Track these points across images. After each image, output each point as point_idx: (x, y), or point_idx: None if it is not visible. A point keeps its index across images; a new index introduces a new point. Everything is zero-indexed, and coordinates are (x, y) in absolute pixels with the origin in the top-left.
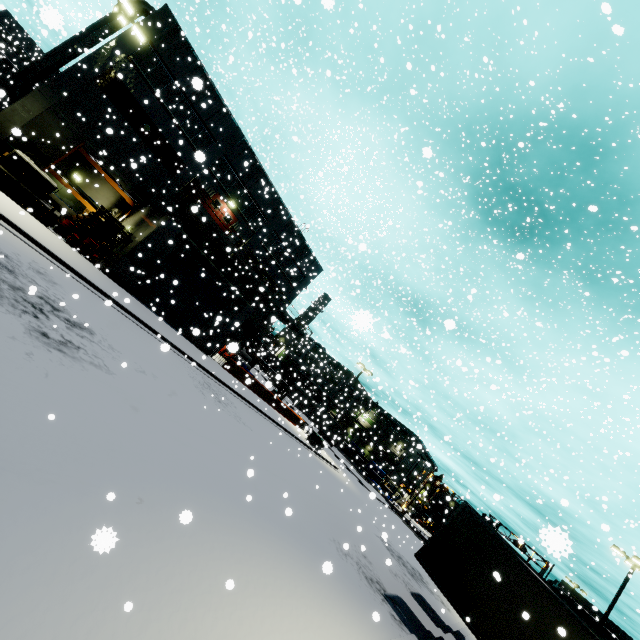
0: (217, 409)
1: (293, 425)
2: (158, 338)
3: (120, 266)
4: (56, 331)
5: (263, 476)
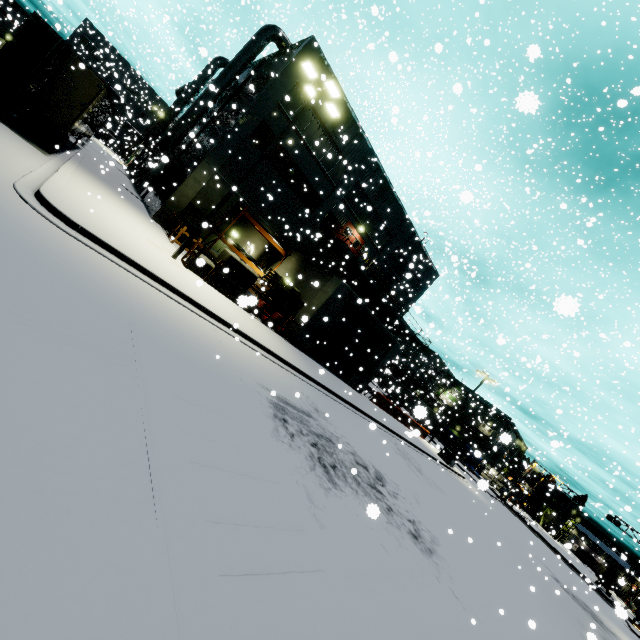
0: (433, 491)
1: (421, 438)
2: (355, 411)
3: (301, 333)
4: (401, 514)
5: (516, 581)
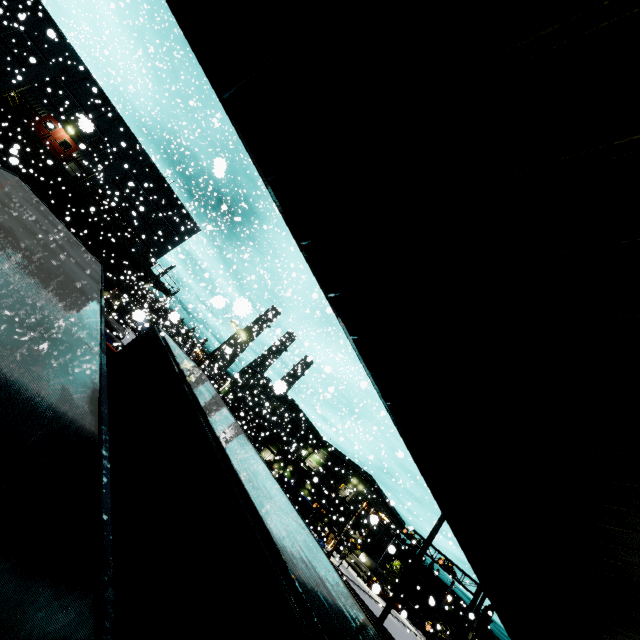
0: None
1: None
2: None
3: None
4: None
5: None
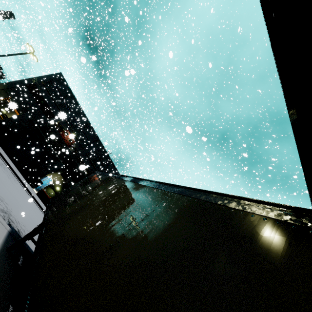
0: None
1: None
2: None
3: None
4: None
5: None
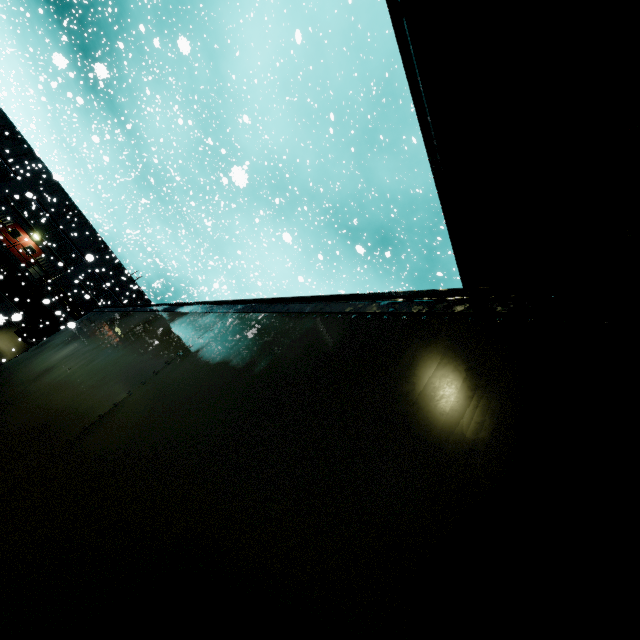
0: None
1: None
2: None
3: None
4: None
5: None
